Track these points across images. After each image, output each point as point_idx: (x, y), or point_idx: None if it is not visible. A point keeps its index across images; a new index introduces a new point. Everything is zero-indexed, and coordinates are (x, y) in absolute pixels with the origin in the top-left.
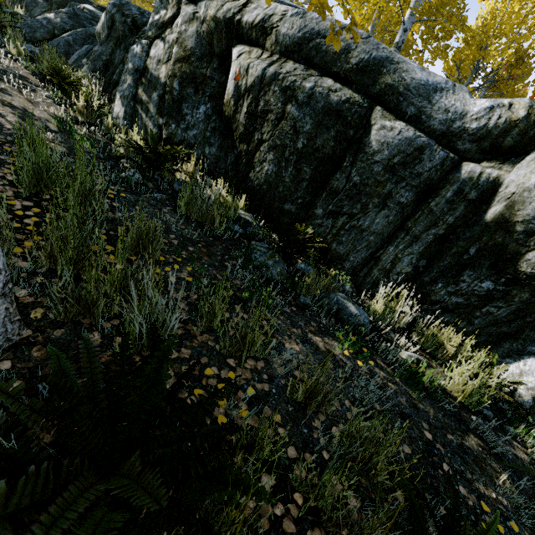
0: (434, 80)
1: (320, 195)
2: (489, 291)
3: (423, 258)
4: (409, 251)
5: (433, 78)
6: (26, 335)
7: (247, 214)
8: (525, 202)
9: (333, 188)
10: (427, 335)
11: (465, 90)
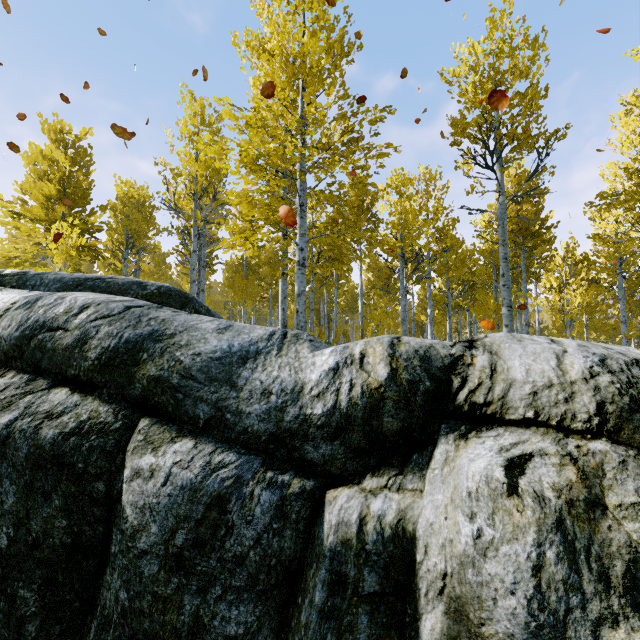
0: (246, 340)
1: (88, 629)
2: None
3: None
4: None
5: (246, 336)
6: None
7: None
8: (482, 599)
9: (106, 609)
10: None
11: (302, 339)
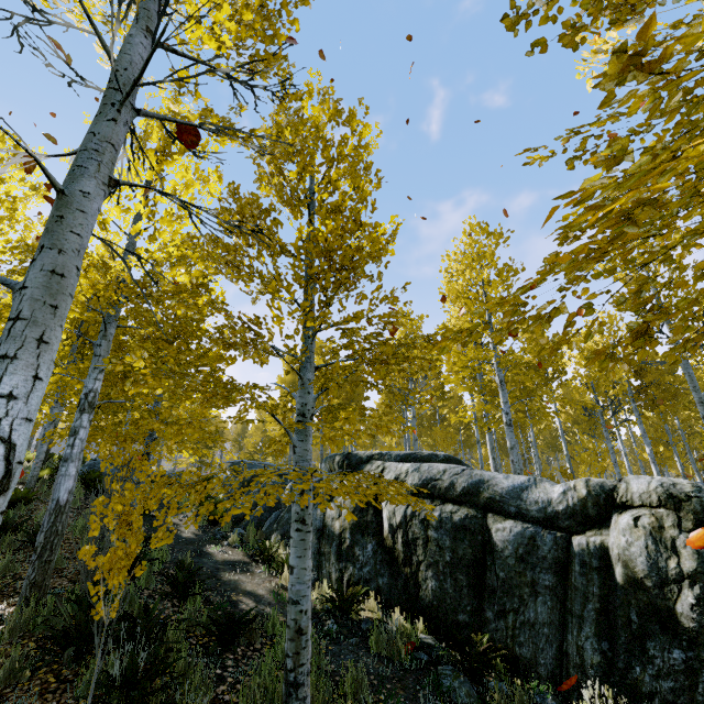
0: (519, 482)
1: (483, 596)
2: (685, 661)
3: (602, 639)
4: (583, 635)
5: (517, 480)
6: None
7: (428, 636)
8: (632, 559)
9: (490, 587)
10: None
11: (544, 481)
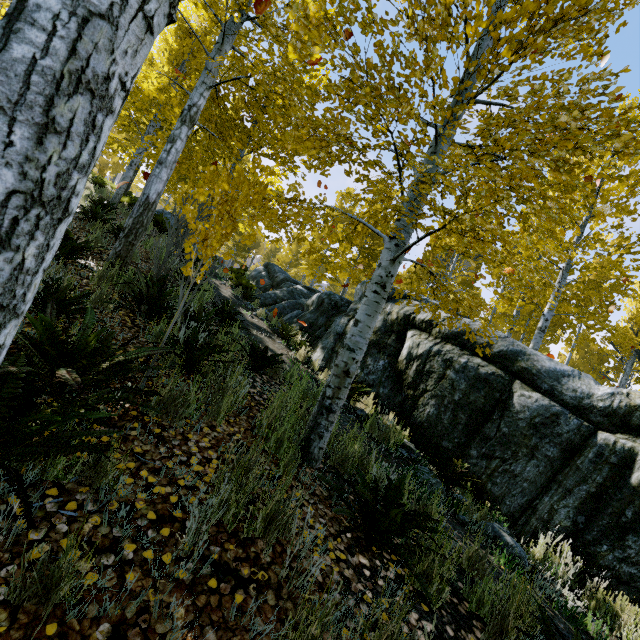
0: (561, 368)
1: (474, 438)
2: None
3: (580, 514)
4: (563, 503)
5: (560, 366)
6: (322, 466)
7: (410, 443)
8: None
9: (486, 434)
10: (597, 599)
11: (590, 378)
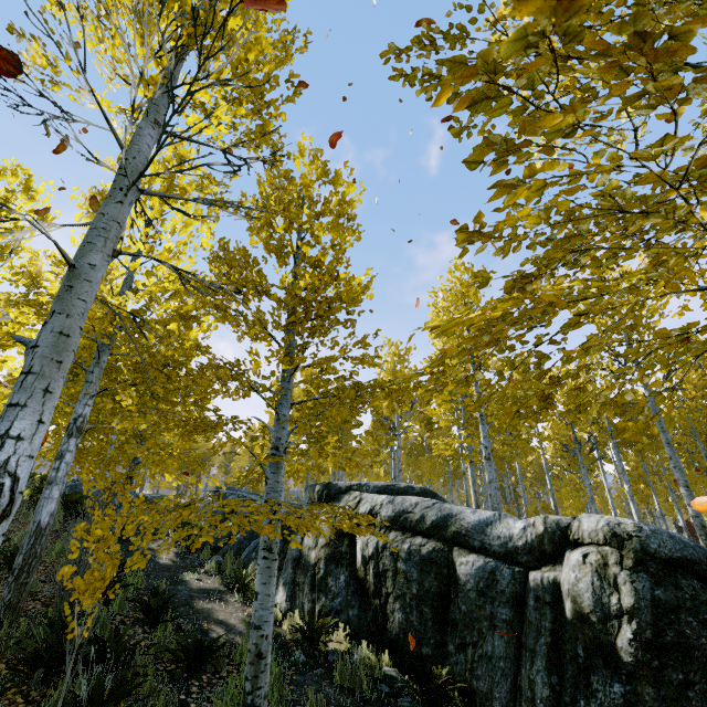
0: (484, 517)
1: (447, 629)
2: (623, 695)
3: (552, 673)
4: (535, 668)
5: (484, 515)
6: None
7: (392, 669)
8: (579, 595)
9: (453, 620)
10: None
11: (508, 517)
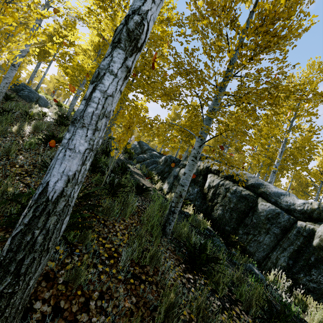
0: (280, 191)
1: (240, 225)
2: None
3: (290, 259)
4: (282, 254)
5: (280, 190)
6: (170, 237)
7: (210, 228)
8: None
9: (246, 223)
10: (298, 298)
11: (294, 196)
